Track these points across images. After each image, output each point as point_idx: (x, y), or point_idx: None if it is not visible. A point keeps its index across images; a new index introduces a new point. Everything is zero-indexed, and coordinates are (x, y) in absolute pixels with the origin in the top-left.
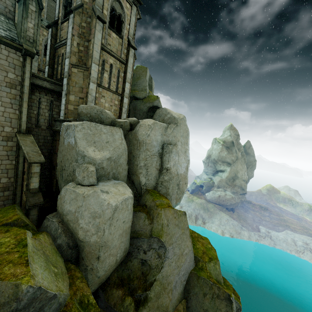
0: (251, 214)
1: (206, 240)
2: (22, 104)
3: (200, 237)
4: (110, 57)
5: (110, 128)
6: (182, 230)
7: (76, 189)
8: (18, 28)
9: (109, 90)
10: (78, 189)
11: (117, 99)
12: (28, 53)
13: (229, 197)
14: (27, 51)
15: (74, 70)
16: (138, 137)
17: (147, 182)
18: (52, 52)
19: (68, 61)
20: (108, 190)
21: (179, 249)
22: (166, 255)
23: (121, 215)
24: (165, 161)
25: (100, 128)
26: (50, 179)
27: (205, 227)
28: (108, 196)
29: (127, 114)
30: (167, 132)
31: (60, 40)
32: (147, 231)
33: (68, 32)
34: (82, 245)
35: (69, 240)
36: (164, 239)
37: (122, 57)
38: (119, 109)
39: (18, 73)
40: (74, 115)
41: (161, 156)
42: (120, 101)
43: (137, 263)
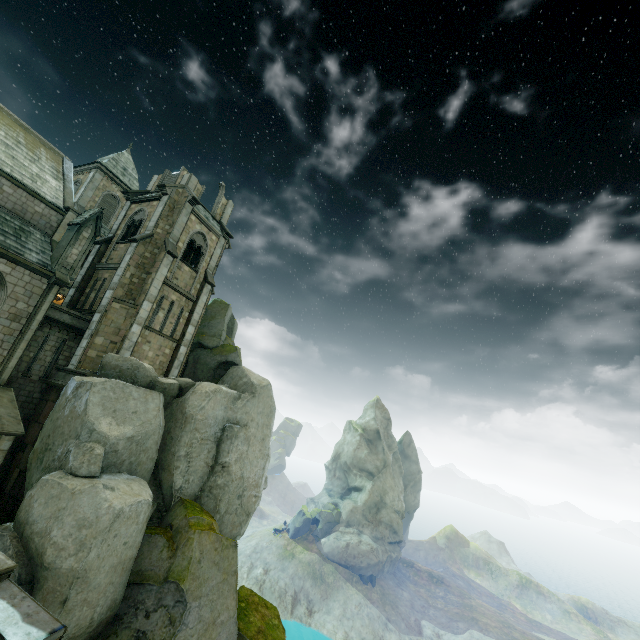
0: (410, 591)
1: (273, 611)
2: (19, 343)
3: (262, 604)
4: (174, 292)
5: (146, 392)
6: (224, 575)
7: (65, 481)
8: (57, 251)
9: (161, 334)
10: (68, 481)
11: (170, 347)
12: (59, 282)
13: (366, 548)
14: (59, 280)
15: (115, 305)
16: (185, 409)
17: (186, 485)
18: (89, 272)
19: (111, 293)
20: (116, 486)
21: (210, 610)
22: (185, 619)
23: (124, 529)
24: (224, 451)
25: (130, 391)
26: (8, 468)
27: (311, 625)
28: (113, 494)
29: (182, 368)
30: (236, 405)
31: (108, 261)
32: (161, 572)
33: (122, 260)
34: (43, 578)
35: (22, 569)
36: (187, 585)
37: (192, 293)
38: (169, 361)
39: (32, 303)
40: (94, 365)
41: (218, 442)
42: (174, 350)
43: (127, 639)
